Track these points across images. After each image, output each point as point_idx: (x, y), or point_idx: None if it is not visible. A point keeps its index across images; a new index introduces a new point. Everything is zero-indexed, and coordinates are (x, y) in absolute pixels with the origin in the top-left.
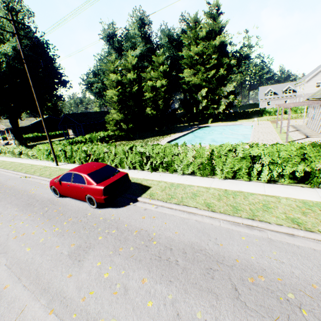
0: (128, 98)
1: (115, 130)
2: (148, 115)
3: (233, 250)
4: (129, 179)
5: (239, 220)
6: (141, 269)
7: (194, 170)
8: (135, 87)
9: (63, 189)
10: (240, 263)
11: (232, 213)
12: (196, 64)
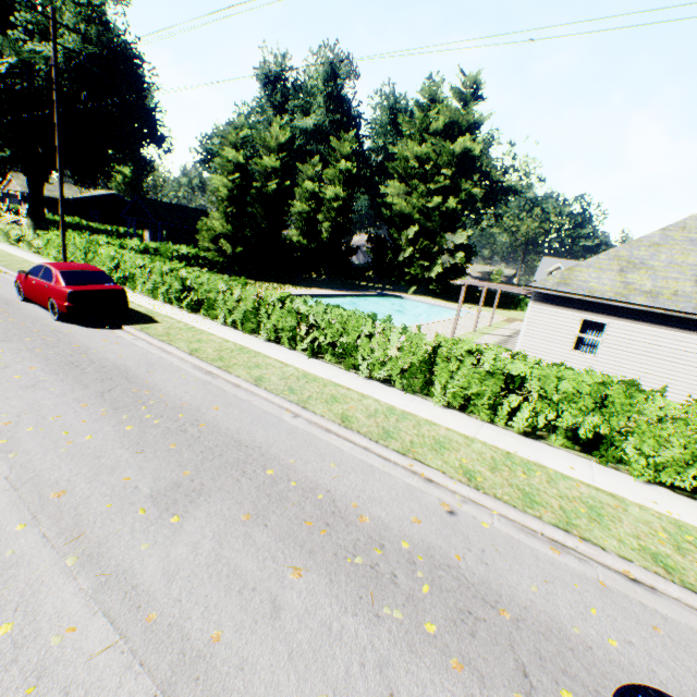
0: (255, 199)
1: (211, 250)
2: (290, 243)
3: (158, 378)
4: (125, 300)
5: (205, 366)
6: (41, 363)
7: (238, 320)
8: (272, 184)
9: (29, 288)
10: (146, 384)
11: (208, 360)
12: (414, 177)
